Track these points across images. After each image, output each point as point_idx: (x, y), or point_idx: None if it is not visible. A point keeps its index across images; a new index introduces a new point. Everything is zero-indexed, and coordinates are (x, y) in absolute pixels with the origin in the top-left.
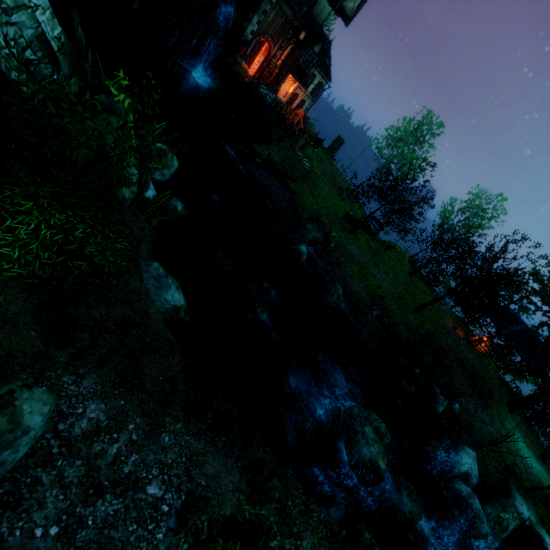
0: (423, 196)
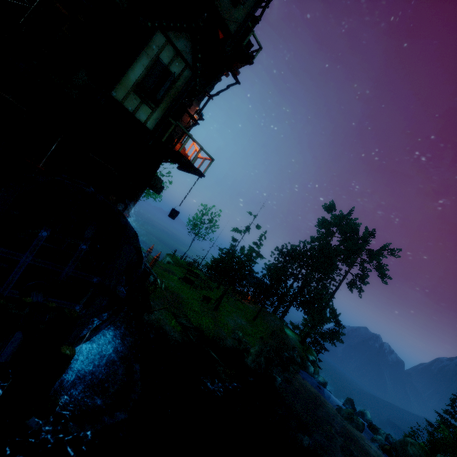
0: (249, 270)
